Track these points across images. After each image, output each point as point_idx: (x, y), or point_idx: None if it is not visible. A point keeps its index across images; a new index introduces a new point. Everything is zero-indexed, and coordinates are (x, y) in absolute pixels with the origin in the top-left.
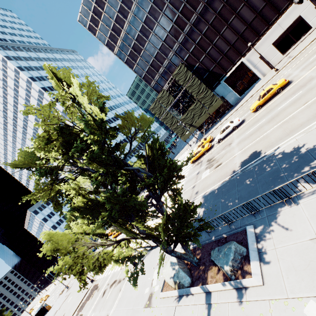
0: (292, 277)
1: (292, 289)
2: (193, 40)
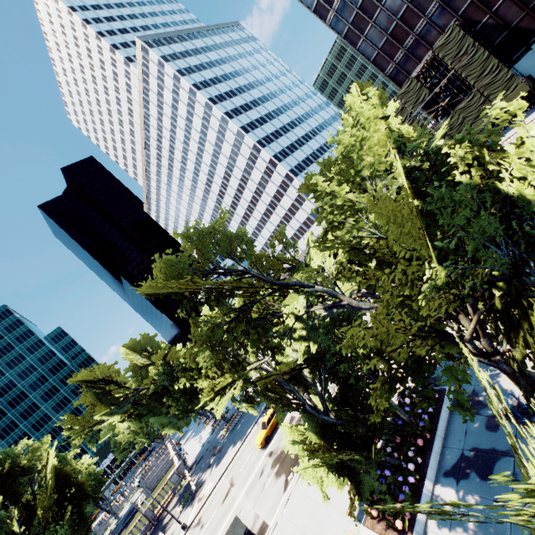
0: None
1: None
2: None
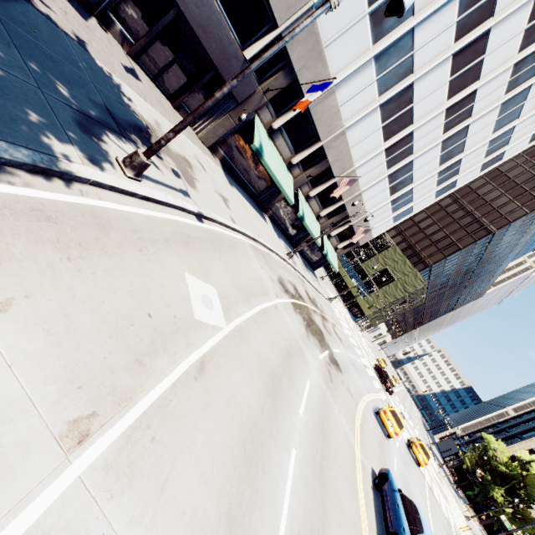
0: None
1: None
2: None
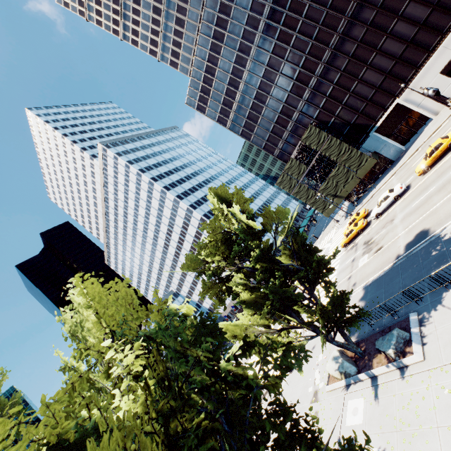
0: (447, 349)
1: (446, 358)
2: (322, 93)
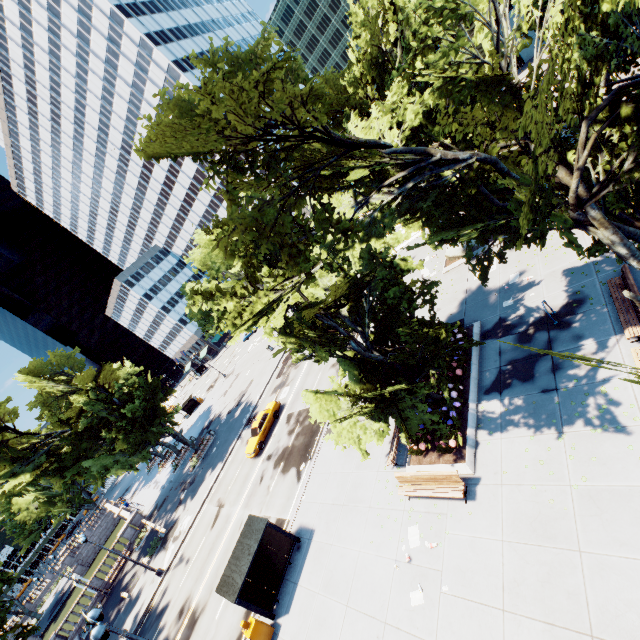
0: None
1: None
2: None
